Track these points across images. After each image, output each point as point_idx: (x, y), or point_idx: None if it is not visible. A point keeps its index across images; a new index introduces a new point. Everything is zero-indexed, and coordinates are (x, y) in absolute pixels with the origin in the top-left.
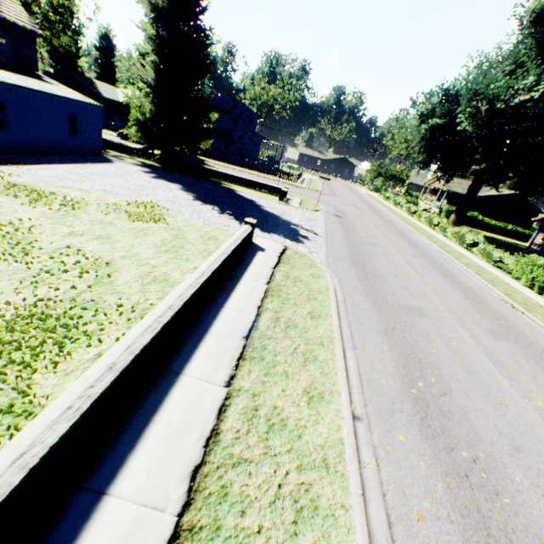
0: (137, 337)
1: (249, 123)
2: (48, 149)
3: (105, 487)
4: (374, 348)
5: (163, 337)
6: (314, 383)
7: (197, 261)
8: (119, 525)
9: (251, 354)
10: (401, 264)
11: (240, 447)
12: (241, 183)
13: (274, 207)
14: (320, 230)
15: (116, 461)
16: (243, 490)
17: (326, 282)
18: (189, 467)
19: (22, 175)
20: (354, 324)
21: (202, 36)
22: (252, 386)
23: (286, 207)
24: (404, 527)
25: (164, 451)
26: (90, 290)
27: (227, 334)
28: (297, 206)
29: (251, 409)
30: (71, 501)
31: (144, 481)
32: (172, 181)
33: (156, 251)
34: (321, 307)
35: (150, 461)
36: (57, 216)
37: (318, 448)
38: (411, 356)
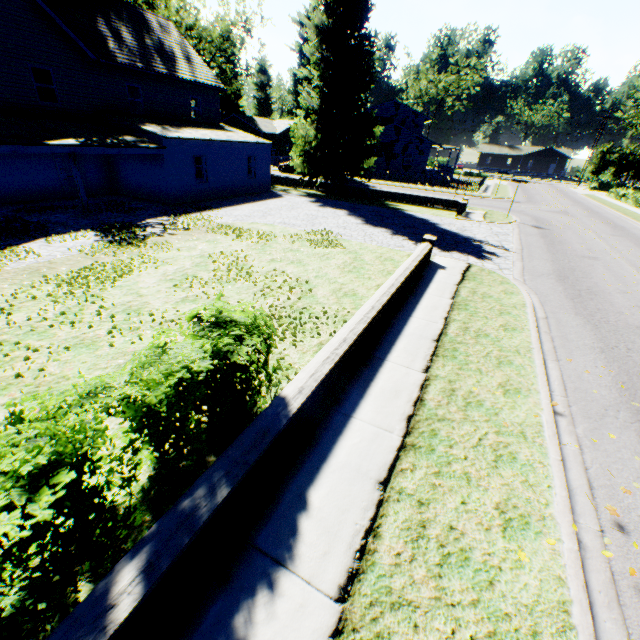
0: (355, 325)
1: (414, 129)
2: (231, 192)
3: (350, 414)
4: (583, 363)
5: (368, 331)
6: (509, 381)
7: (378, 279)
8: (364, 433)
9: (442, 353)
10: (636, 281)
11: (442, 411)
12: (409, 201)
13: (450, 224)
14: (513, 245)
15: (352, 402)
16: (448, 435)
17: (522, 298)
18: (404, 415)
19: (223, 217)
20: (558, 339)
21: (367, 46)
22: (446, 375)
23: (465, 223)
24: (606, 492)
25: (383, 403)
26: (300, 301)
27: (418, 337)
28: (480, 220)
29: (448, 390)
30: (332, 416)
31: (374, 416)
32: (337, 208)
33: (340, 272)
34: (516, 321)
35: (375, 406)
36: (258, 247)
37: (515, 424)
38: (637, 374)
